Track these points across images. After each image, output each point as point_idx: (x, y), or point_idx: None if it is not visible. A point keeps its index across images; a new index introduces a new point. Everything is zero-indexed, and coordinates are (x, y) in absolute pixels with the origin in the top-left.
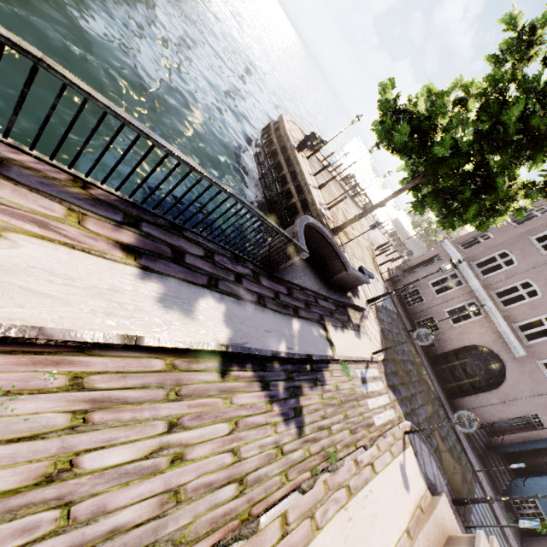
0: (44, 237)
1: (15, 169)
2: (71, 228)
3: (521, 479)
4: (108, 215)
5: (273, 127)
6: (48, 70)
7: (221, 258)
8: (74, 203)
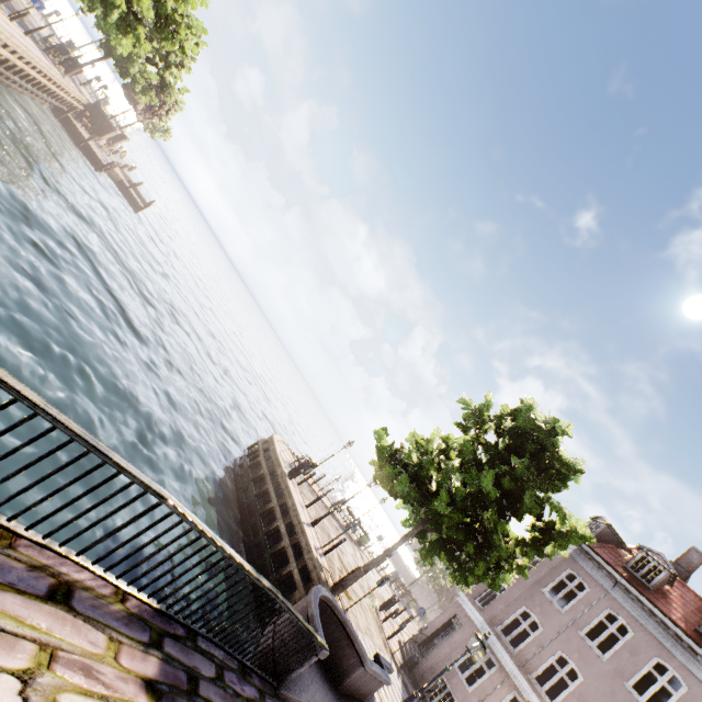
0: (87, 690)
1: (77, 593)
2: (108, 668)
3: None
4: (138, 636)
5: (262, 448)
6: (169, 505)
7: (231, 675)
8: (114, 627)
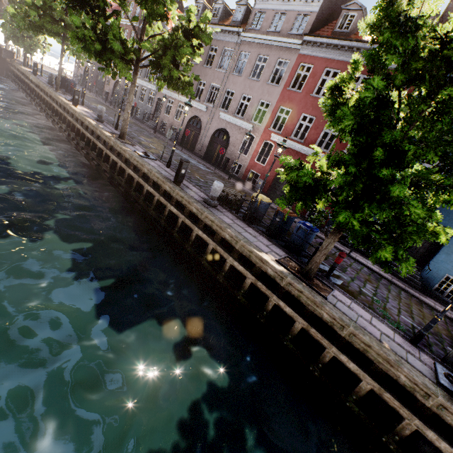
0: None
1: None
2: None
3: None
4: None
5: None
6: None
7: None
8: None
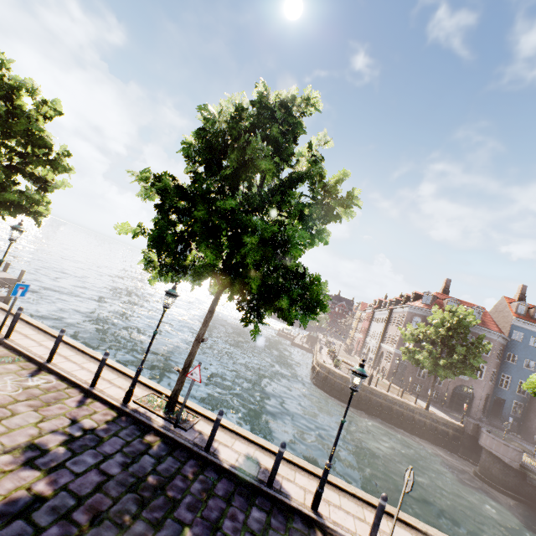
0: None
1: None
2: None
3: (501, 417)
4: None
5: (345, 384)
6: None
7: None
8: None
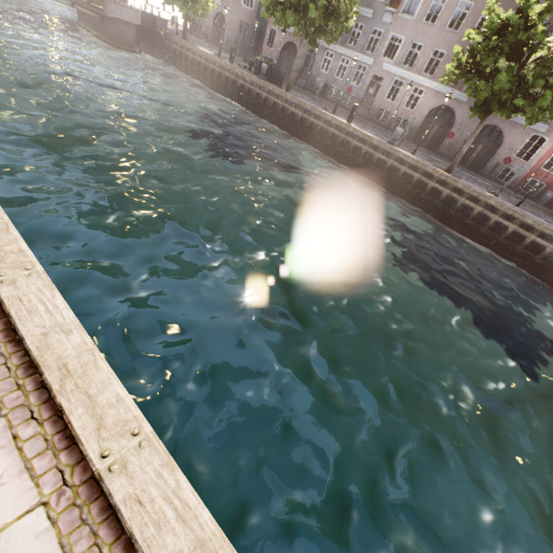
0: None
1: None
2: None
3: (258, 52)
4: None
5: None
6: None
7: None
8: None
